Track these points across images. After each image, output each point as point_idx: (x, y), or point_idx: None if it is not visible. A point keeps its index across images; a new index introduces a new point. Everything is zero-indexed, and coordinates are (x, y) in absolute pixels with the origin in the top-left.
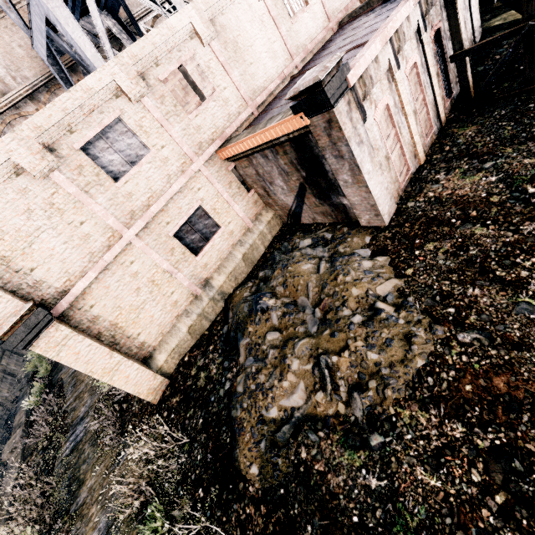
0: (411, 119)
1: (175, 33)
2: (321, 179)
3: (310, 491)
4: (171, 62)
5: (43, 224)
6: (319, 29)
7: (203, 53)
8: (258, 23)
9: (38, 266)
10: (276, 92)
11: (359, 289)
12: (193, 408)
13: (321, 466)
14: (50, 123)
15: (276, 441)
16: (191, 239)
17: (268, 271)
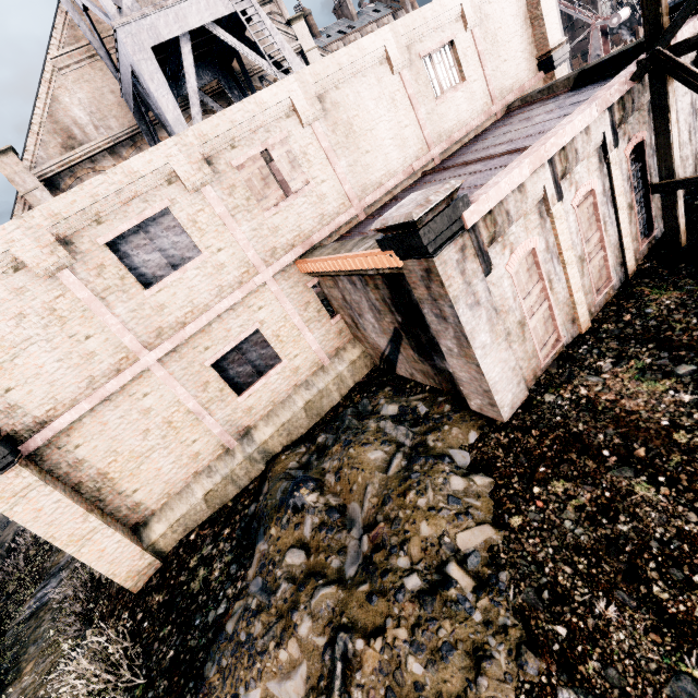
0: (573, 269)
1: (266, 110)
2: (421, 332)
3: None
4: (254, 144)
5: (36, 334)
6: (476, 113)
7: (301, 135)
8: (387, 102)
9: (16, 386)
10: (397, 190)
11: (432, 528)
12: (171, 625)
13: None
14: (72, 210)
15: None
16: (236, 371)
17: (329, 439)
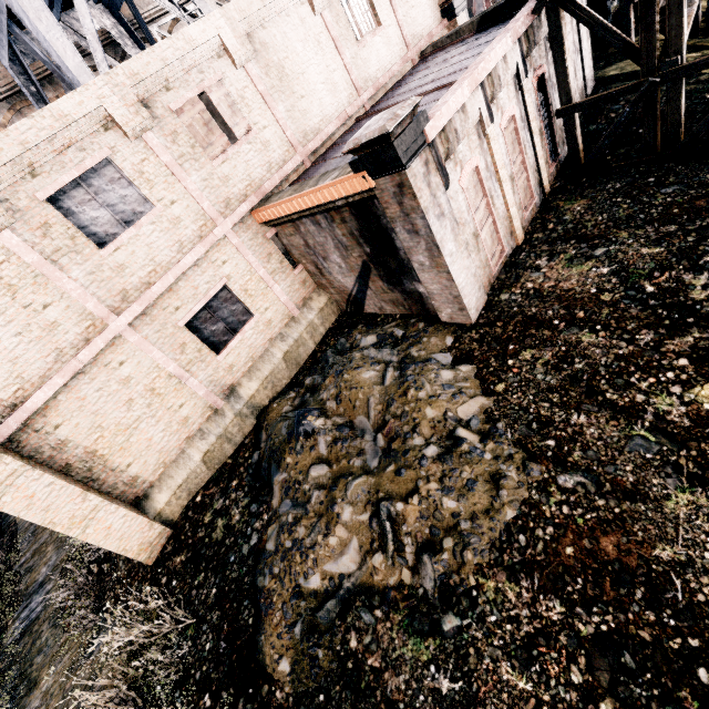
0: (507, 186)
1: (196, 48)
2: (390, 258)
3: (360, 698)
4: (189, 86)
5: None
6: (395, 59)
7: (235, 77)
8: (313, 44)
9: None
10: (335, 136)
11: (436, 410)
12: (204, 572)
13: (376, 660)
14: None
15: (316, 624)
16: (210, 331)
17: (318, 377)
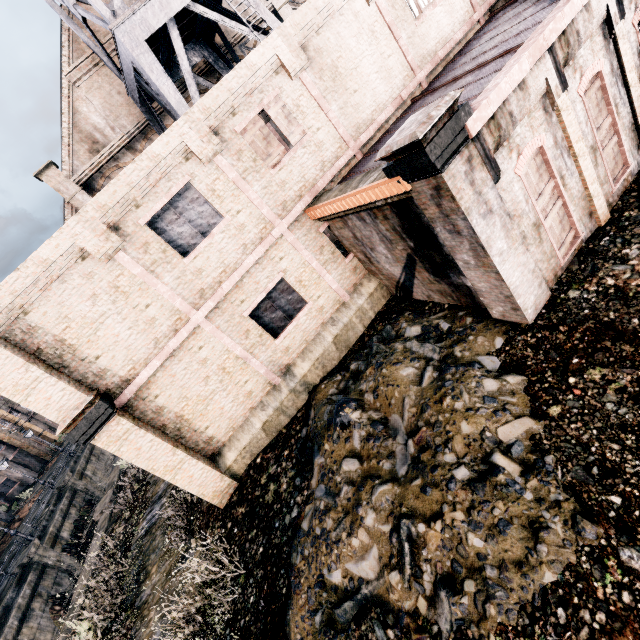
0: (585, 160)
1: (257, 72)
2: (434, 252)
3: None
4: (251, 107)
5: (108, 309)
6: (458, 25)
7: (291, 89)
8: (367, 36)
9: (102, 353)
10: (389, 123)
11: (472, 426)
12: (256, 529)
13: None
14: (115, 200)
15: (334, 619)
16: (270, 318)
17: (361, 365)
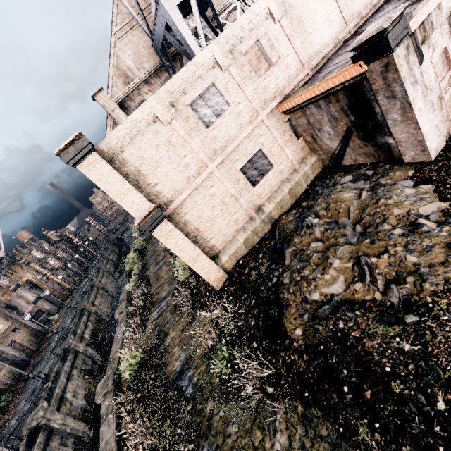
0: None
1: (256, 16)
2: (369, 121)
3: (346, 349)
4: (251, 39)
5: (164, 155)
6: None
7: (274, 29)
8: None
9: (159, 182)
10: (329, 55)
11: (401, 209)
12: (247, 293)
13: (357, 333)
14: (174, 88)
15: (317, 315)
16: (251, 174)
17: (311, 201)
